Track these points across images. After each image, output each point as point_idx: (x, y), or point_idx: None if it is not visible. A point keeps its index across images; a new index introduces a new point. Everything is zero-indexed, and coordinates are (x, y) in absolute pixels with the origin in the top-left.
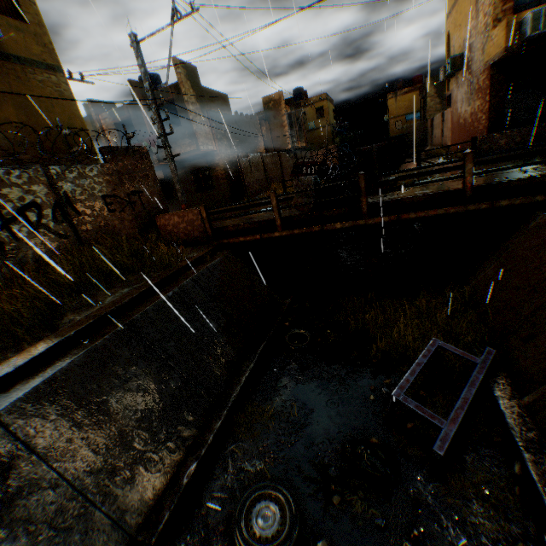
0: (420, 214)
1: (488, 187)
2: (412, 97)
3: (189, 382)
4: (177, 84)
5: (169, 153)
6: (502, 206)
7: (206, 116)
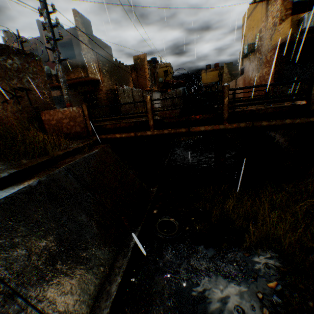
0: (270, 122)
1: None
2: (214, 73)
3: (39, 312)
4: (75, 28)
5: (57, 56)
6: None
7: (95, 55)
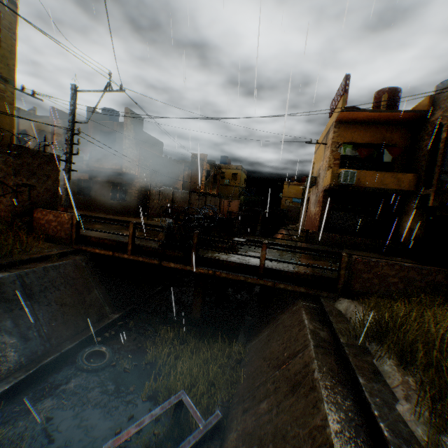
0: (229, 275)
1: (275, 271)
2: (299, 188)
3: None
4: (123, 123)
5: (68, 167)
6: (281, 287)
7: (138, 150)
